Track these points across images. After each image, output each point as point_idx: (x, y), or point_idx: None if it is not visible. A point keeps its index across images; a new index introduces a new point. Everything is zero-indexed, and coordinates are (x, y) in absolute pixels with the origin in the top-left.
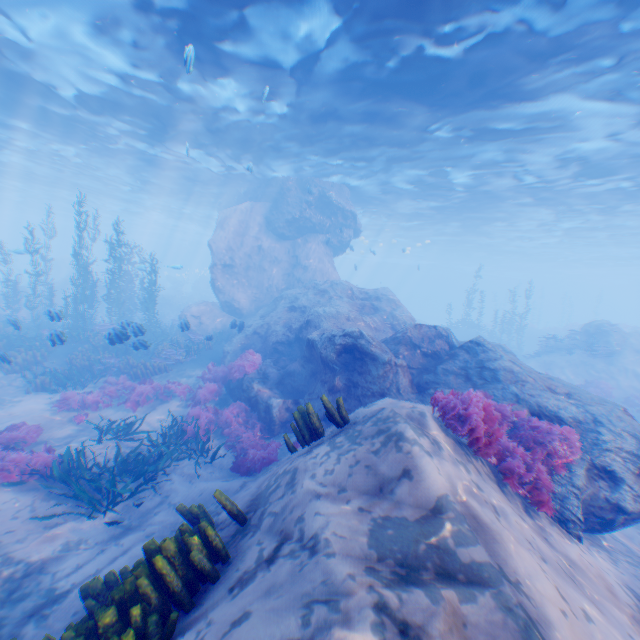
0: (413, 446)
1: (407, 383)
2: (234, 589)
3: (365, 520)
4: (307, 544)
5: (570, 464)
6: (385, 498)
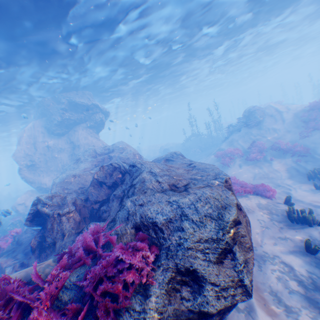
0: None
1: (73, 226)
2: None
3: None
4: None
5: (151, 285)
6: None
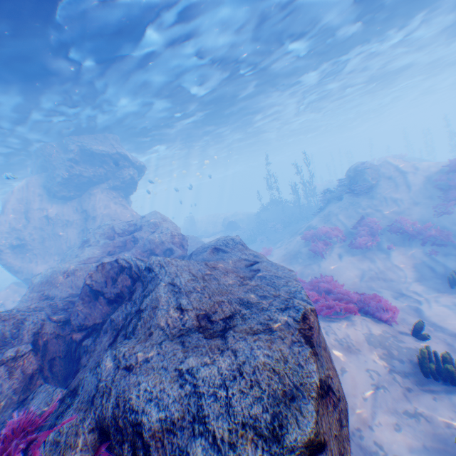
0: None
1: (17, 387)
2: None
3: None
4: None
5: None
6: None
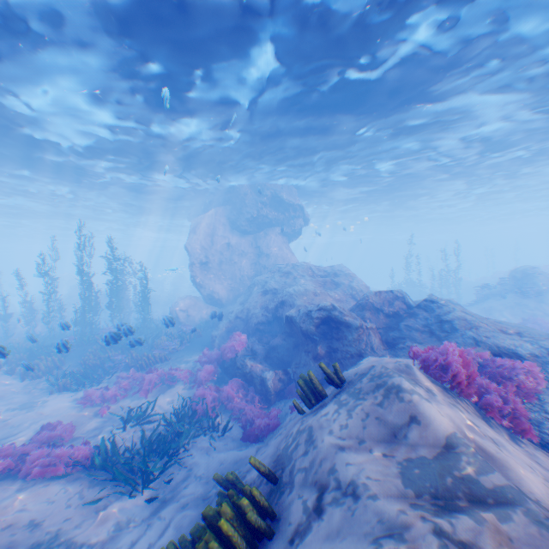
0: (412, 395)
1: (379, 342)
2: (293, 540)
3: (391, 464)
4: (347, 491)
5: (538, 393)
6: (401, 443)
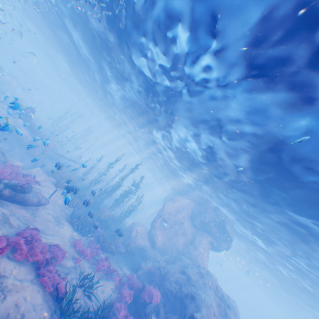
0: None
1: None
2: None
3: None
4: None
5: None
6: None
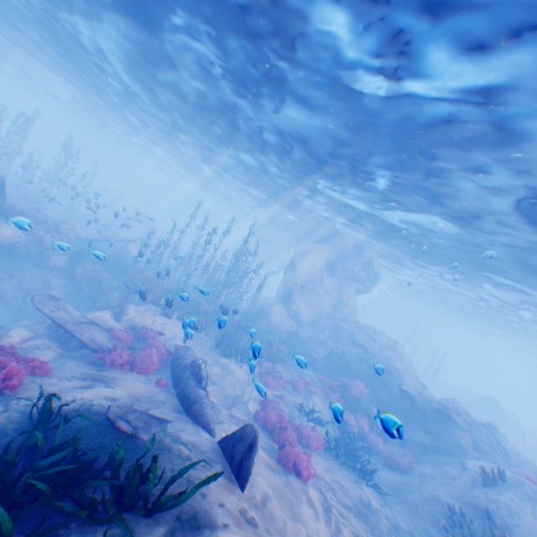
0: None
1: (470, 443)
2: None
3: None
4: None
5: None
6: None
